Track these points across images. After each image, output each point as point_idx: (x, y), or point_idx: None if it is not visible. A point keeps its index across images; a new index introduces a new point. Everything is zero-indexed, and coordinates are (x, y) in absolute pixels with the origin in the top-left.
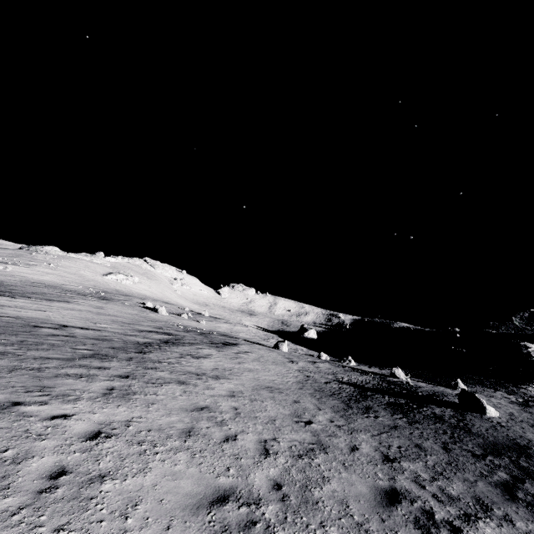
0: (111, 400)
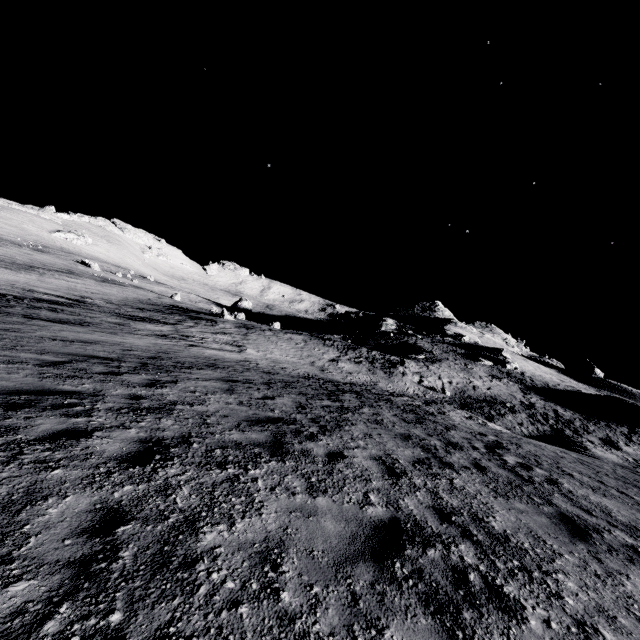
0: None
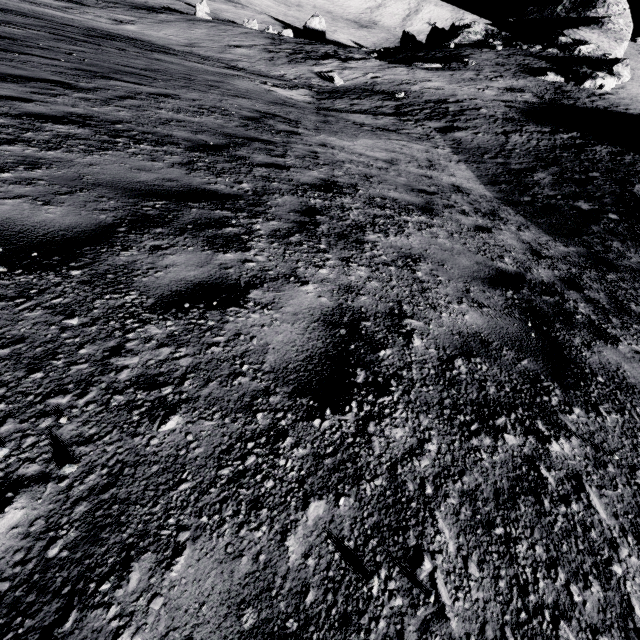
0: None
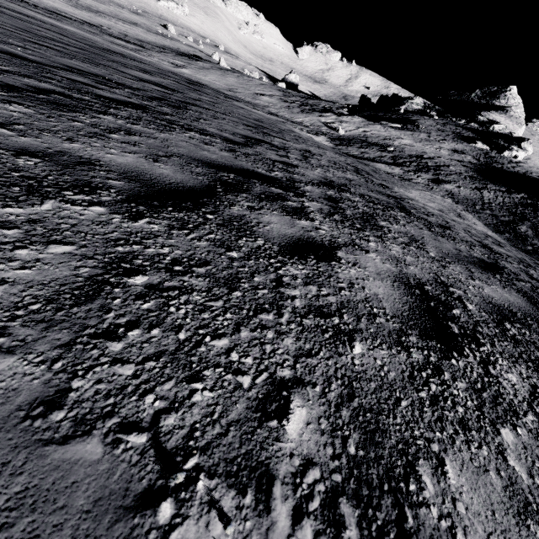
0: (67, 4)
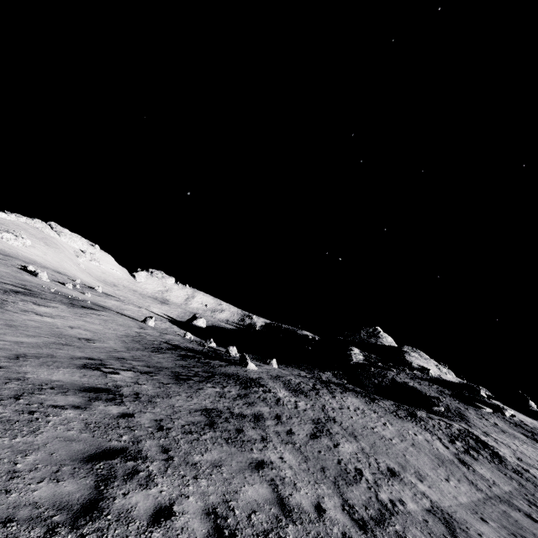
0: None
